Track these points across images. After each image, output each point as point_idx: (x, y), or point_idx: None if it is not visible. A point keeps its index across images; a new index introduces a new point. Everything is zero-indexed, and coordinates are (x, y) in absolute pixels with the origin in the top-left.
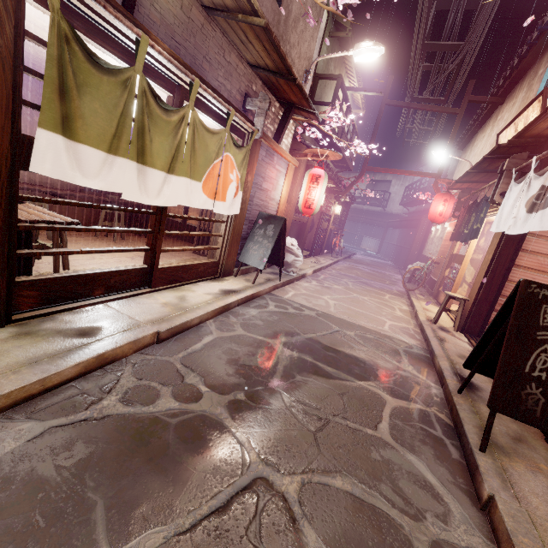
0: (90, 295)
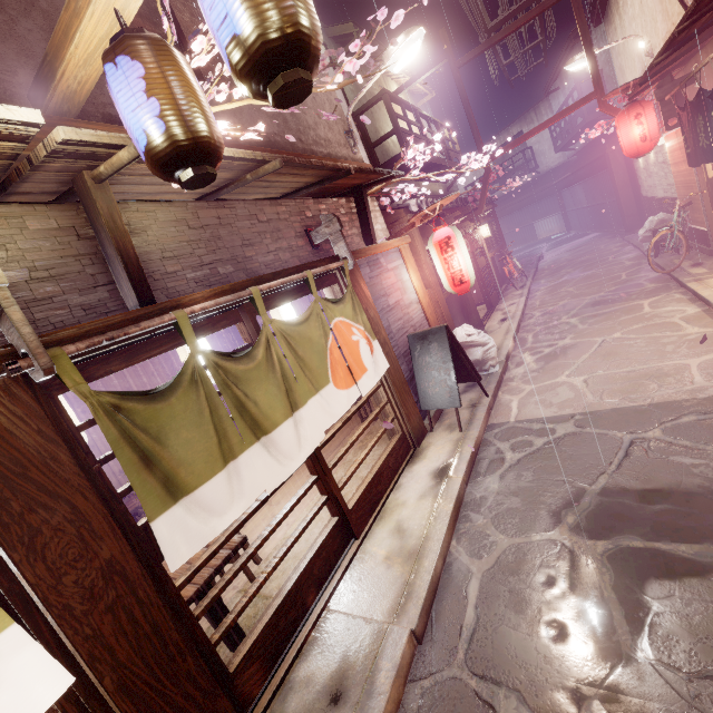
0: (305, 610)
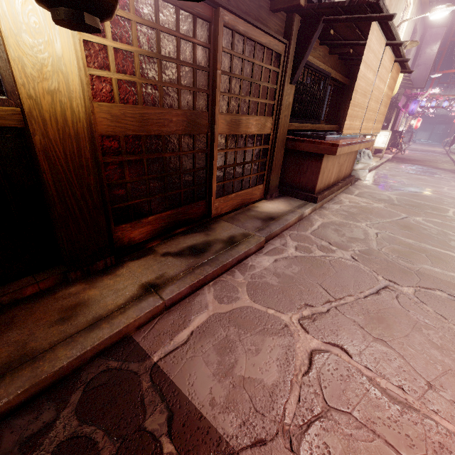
0: None
